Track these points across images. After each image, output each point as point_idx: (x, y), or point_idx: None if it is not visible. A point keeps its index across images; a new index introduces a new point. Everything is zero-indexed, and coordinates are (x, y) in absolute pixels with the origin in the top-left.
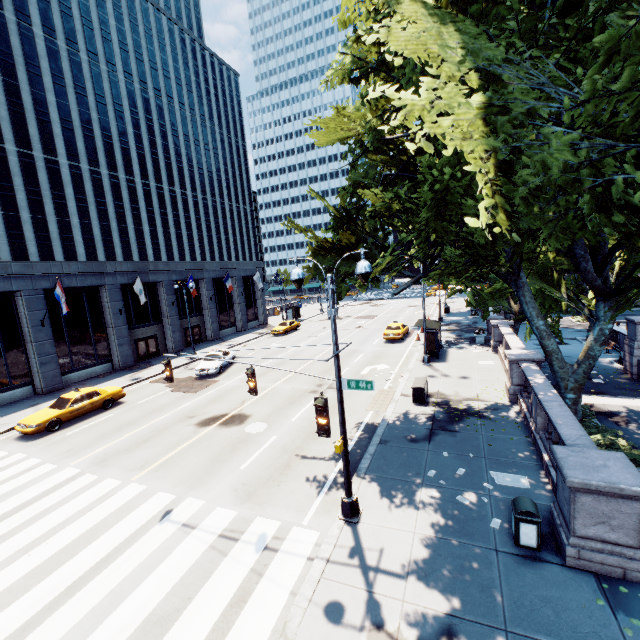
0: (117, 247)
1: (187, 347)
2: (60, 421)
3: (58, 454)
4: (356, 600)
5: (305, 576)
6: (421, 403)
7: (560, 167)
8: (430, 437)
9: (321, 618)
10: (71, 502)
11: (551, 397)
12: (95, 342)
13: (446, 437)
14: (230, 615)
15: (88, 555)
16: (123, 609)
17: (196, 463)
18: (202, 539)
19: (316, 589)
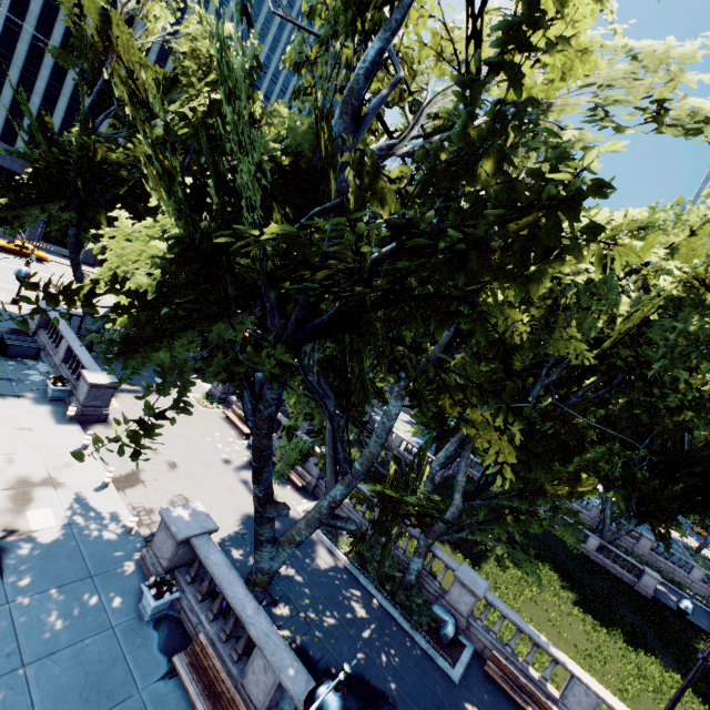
0: None
1: None
2: (3, 248)
3: None
4: None
5: None
6: None
7: None
8: None
9: None
10: None
11: None
12: None
13: None
14: None
15: None
16: None
17: (13, 281)
18: None
19: None
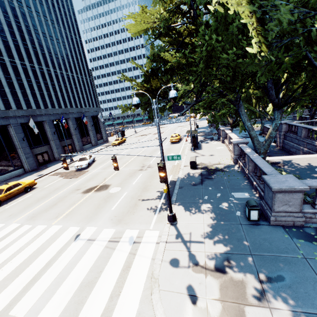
0: (12, 103)
1: (66, 156)
2: (0, 201)
3: (4, 218)
4: (183, 256)
5: (157, 251)
6: (194, 168)
7: (287, 22)
8: (202, 182)
9: (169, 266)
10: (19, 240)
11: (256, 157)
12: (11, 158)
13: (209, 181)
14: (124, 274)
15: (38, 263)
16: (66, 284)
17: (87, 210)
18: (100, 244)
19: (163, 255)
